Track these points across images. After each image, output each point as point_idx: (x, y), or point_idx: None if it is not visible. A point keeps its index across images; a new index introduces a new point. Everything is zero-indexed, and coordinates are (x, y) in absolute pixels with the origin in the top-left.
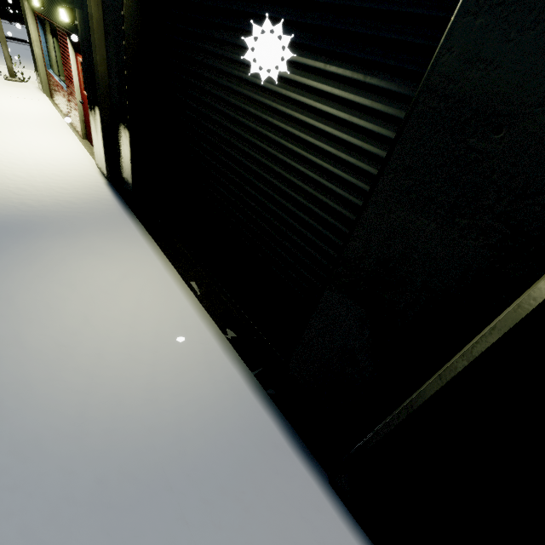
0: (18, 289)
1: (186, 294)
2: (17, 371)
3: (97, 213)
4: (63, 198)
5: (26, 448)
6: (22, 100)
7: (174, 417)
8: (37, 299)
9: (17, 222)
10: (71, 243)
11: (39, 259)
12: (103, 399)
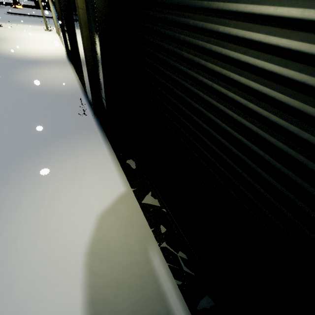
0: (31, 71)
1: (75, 76)
2: (27, 80)
3: (59, 61)
4: (50, 58)
5: (25, 87)
6: (48, 36)
7: (58, 90)
8: (35, 72)
9: (35, 61)
10: (48, 65)
11: (38, 67)
12: (43, 85)
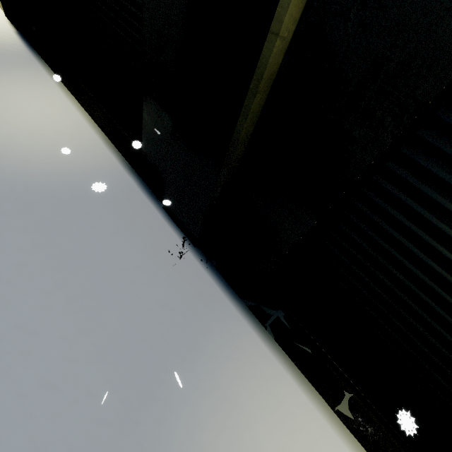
0: None
1: (81, 113)
2: None
3: (7, 53)
4: None
5: None
6: None
7: (65, 171)
8: None
9: None
10: None
11: None
12: (15, 158)
